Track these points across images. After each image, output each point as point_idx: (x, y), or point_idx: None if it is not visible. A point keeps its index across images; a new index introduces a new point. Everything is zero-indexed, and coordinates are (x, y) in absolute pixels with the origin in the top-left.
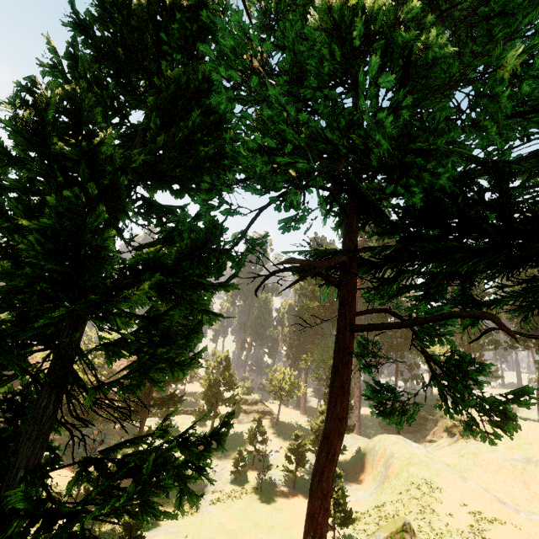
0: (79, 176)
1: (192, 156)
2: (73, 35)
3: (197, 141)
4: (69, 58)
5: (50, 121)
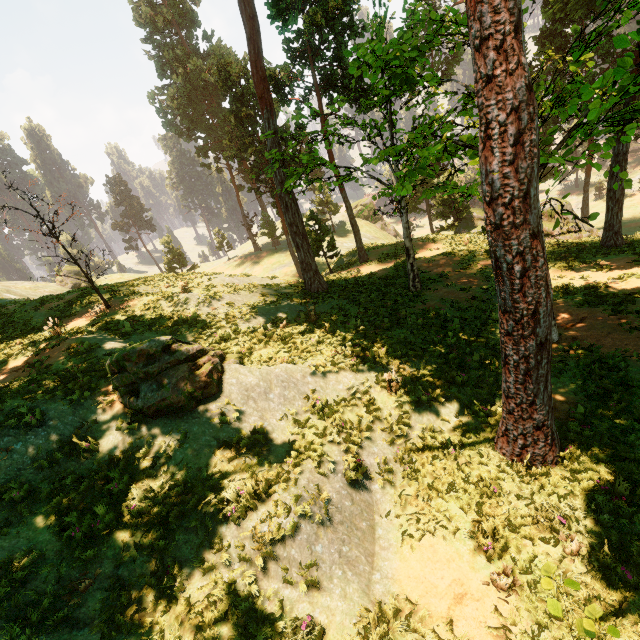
0: None
1: None
2: None
3: None
4: None
5: None
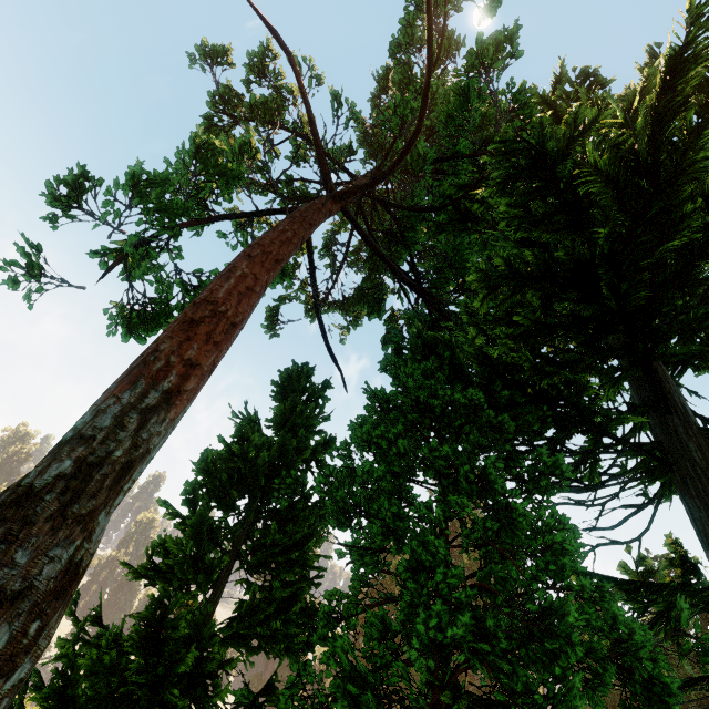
0: (177, 707)
1: (280, 616)
2: (205, 507)
3: (288, 600)
4: (194, 524)
5: (170, 643)
